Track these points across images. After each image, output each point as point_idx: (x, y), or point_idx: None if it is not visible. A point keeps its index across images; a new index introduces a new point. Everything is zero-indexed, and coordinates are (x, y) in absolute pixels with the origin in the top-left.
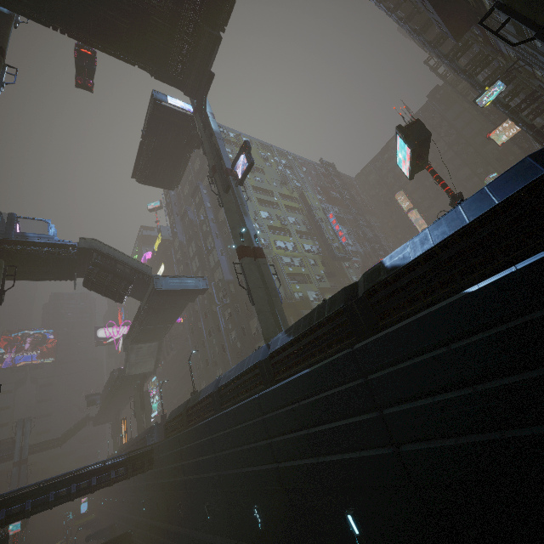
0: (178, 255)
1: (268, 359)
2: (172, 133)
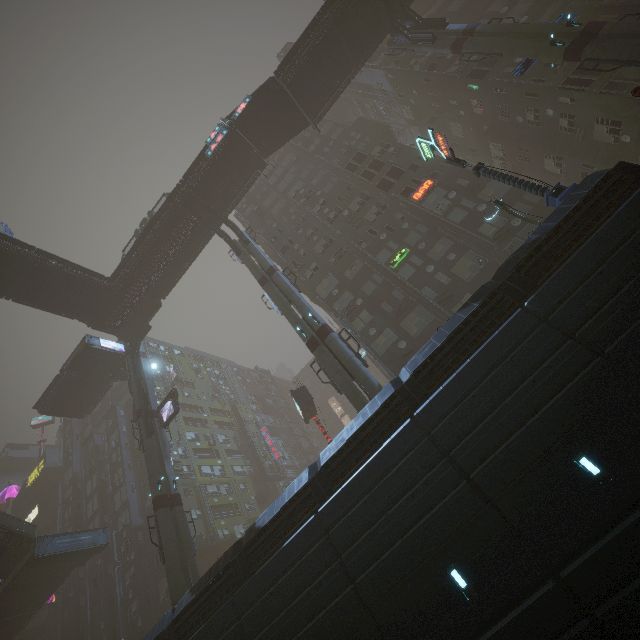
0: (68, 493)
1: (171, 625)
2: (97, 367)
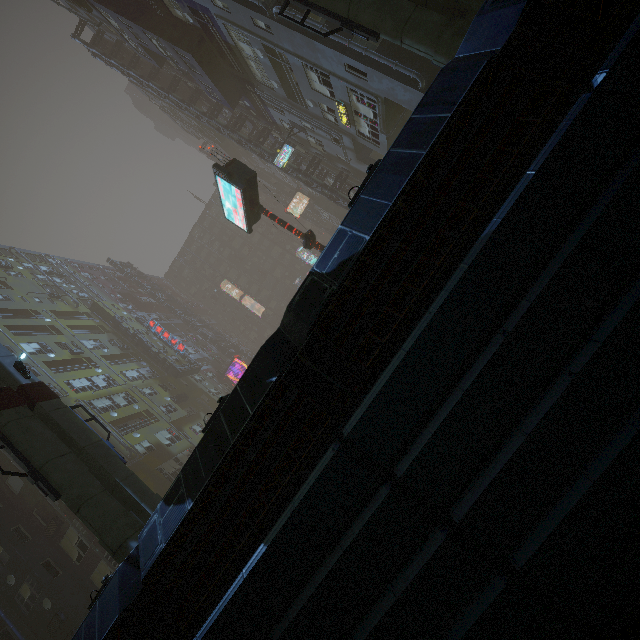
0: None
1: (145, 594)
2: None
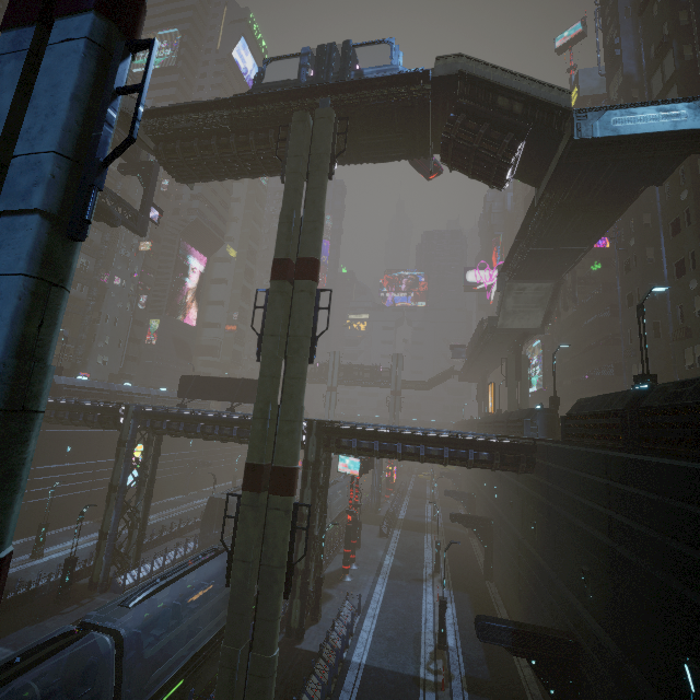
0: None
1: None
2: None
